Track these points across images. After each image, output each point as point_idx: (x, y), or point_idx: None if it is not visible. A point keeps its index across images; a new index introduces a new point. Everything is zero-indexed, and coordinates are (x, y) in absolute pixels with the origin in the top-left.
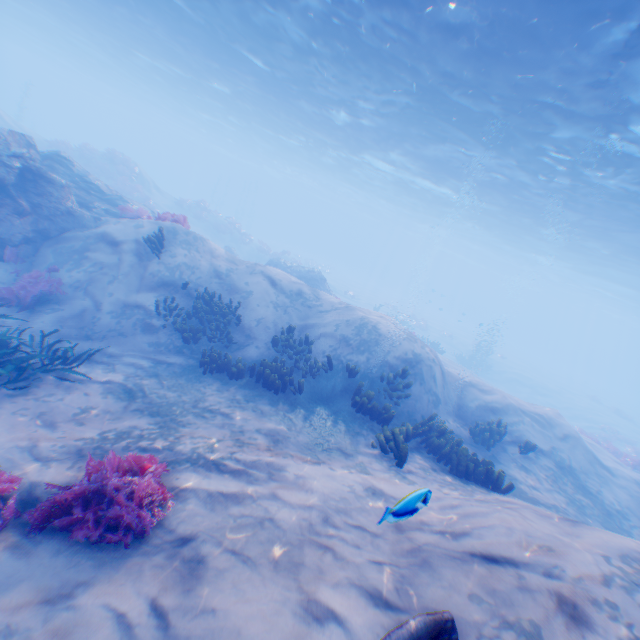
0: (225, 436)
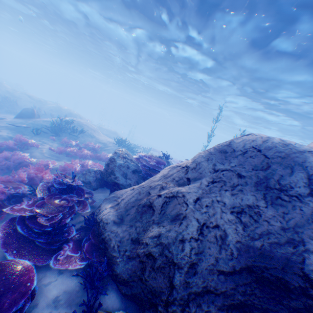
0: (13, 116)
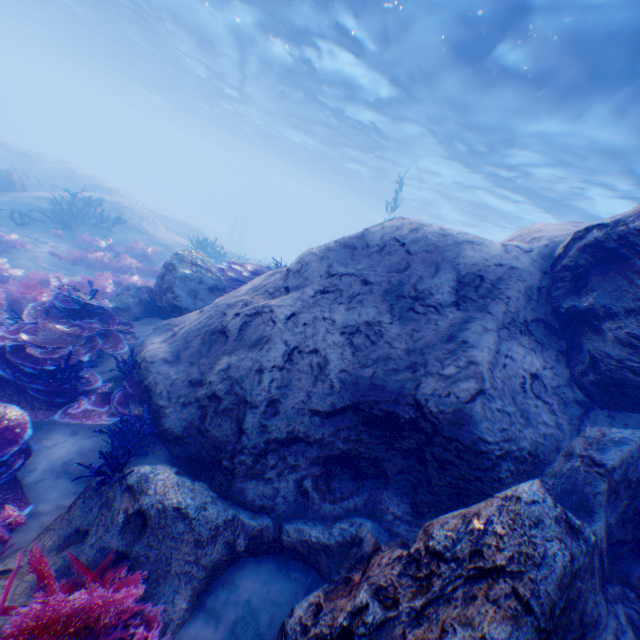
0: None
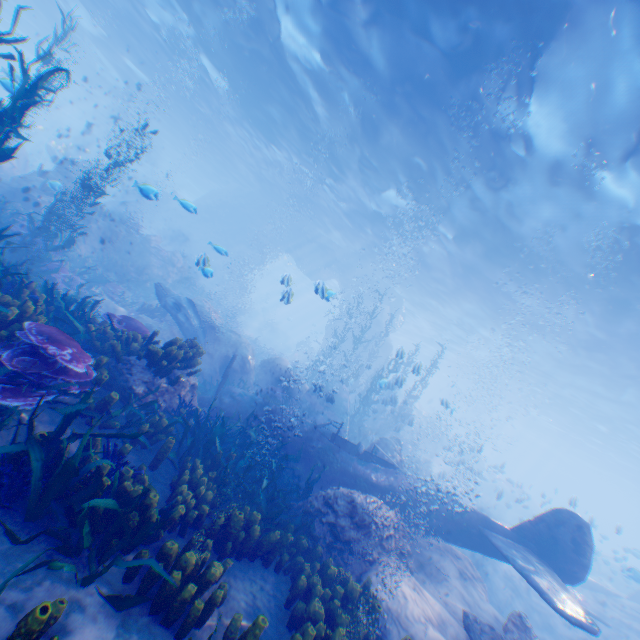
0: None
